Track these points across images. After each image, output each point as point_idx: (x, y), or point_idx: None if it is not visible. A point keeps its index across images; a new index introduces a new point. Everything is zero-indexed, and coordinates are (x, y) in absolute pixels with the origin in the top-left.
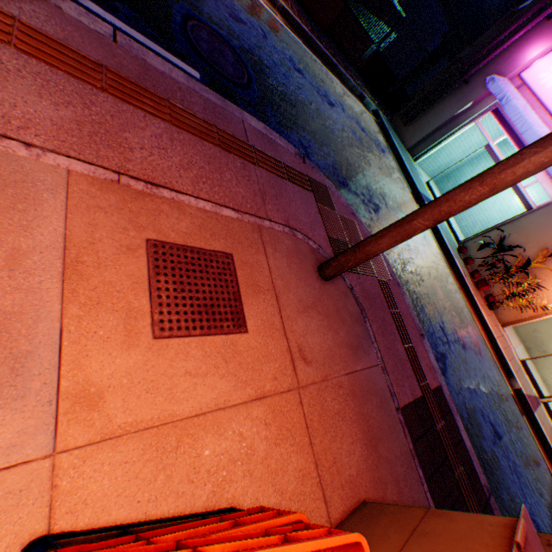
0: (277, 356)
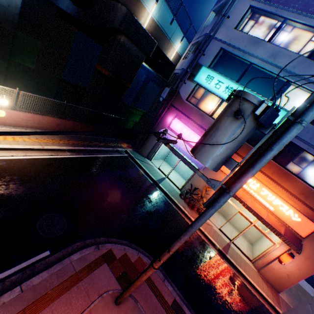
0: None
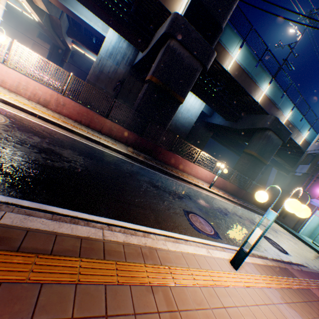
0: None
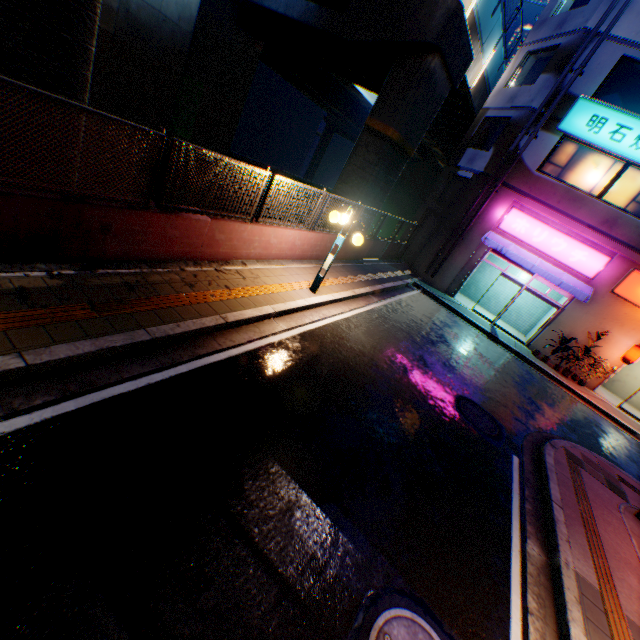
0: None
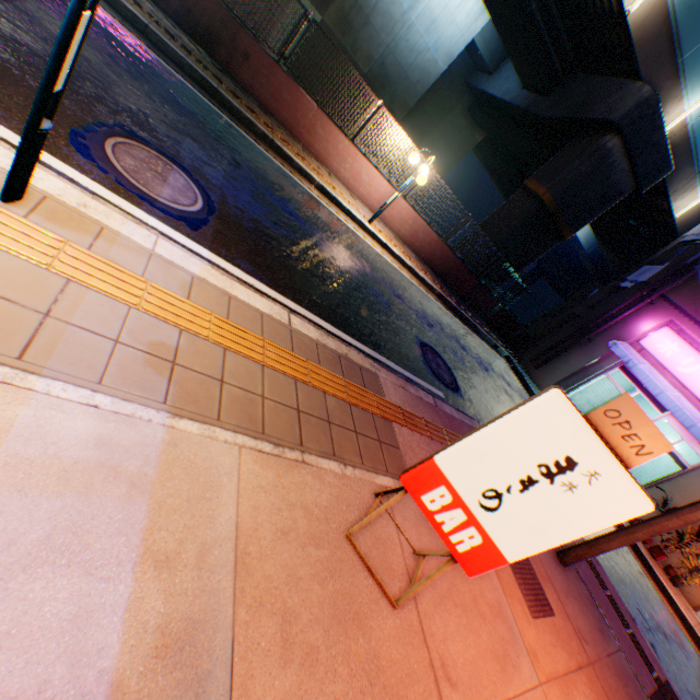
0: (571, 634)
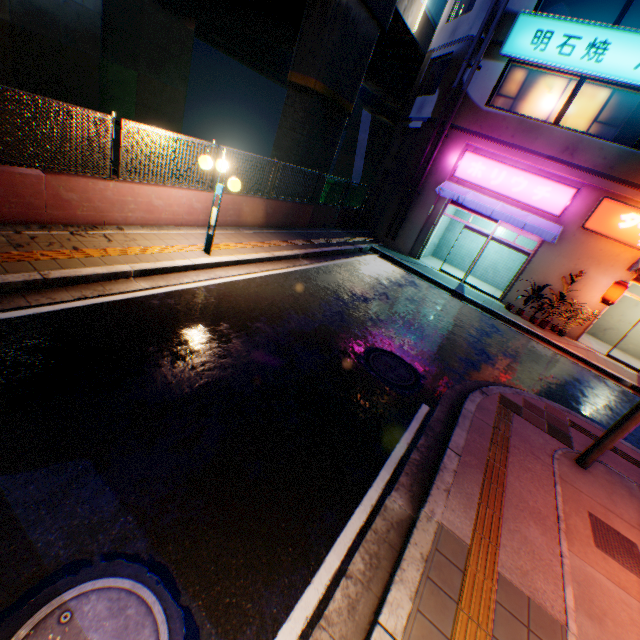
0: None
